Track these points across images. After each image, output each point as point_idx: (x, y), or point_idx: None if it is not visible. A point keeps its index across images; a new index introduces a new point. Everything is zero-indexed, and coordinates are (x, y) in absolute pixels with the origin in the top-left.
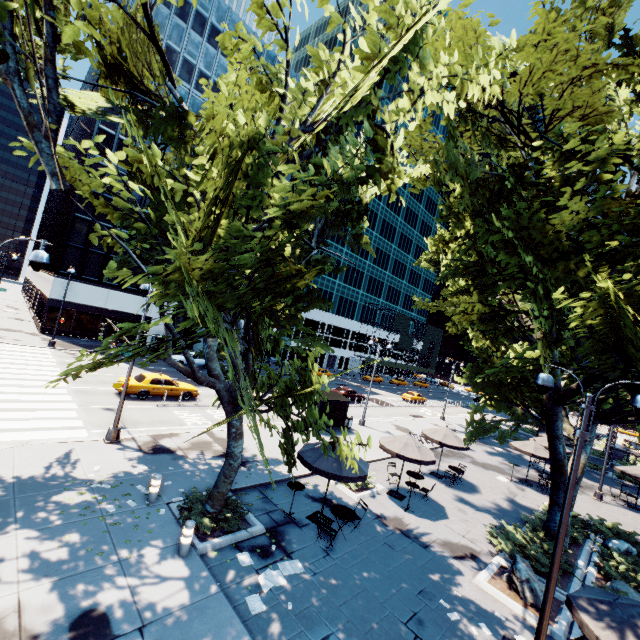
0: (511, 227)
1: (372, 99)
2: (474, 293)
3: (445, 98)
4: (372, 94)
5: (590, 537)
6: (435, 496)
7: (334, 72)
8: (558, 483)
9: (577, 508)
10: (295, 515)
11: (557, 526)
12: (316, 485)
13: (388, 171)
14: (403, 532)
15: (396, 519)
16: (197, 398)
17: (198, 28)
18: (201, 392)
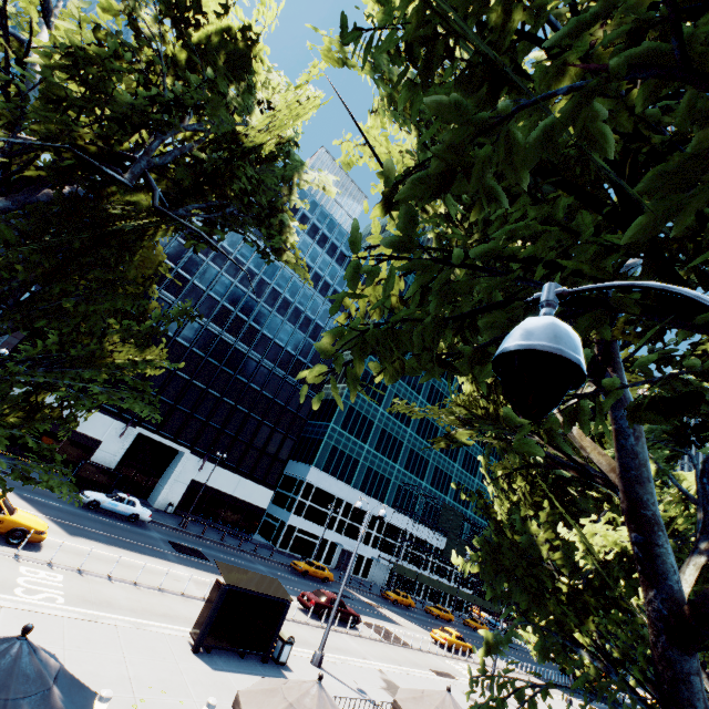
0: None
1: None
2: (378, 213)
3: None
4: None
5: None
6: None
7: None
8: None
9: None
10: None
11: None
12: None
13: None
14: None
15: None
16: (40, 547)
17: None
18: (65, 542)
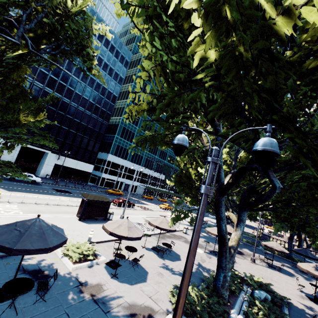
0: None
1: None
2: (140, 79)
3: None
4: None
5: (244, 289)
6: (146, 264)
7: None
8: (222, 252)
9: (240, 268)
10: None
11: (221, 284)
12: (41, 259)
13: None
14: (94, 298)
15: (97, 286)
16: None
17: None
18: (9, 194)
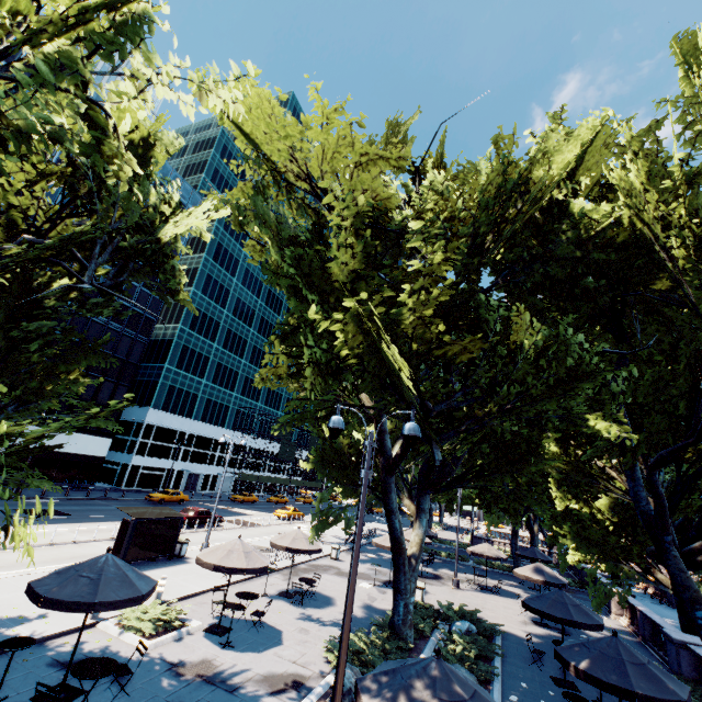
0: (297, 266)
1: (84, 67)
2: (277, 341)
3: (182, 98)
4: (84, 62)
5: (439, 626)
6: (275, 620)
7: (24, 18)
8: (398, 565)
9: (434, 600)
10: (8, 701)
11: (401, 619)
12: (82, 643)
13: (114, 154)
14: (206, 678)
15: (203, 663)
16: None
17: (28, 74)
18: None
